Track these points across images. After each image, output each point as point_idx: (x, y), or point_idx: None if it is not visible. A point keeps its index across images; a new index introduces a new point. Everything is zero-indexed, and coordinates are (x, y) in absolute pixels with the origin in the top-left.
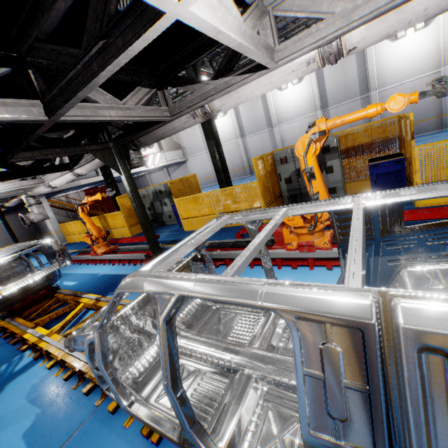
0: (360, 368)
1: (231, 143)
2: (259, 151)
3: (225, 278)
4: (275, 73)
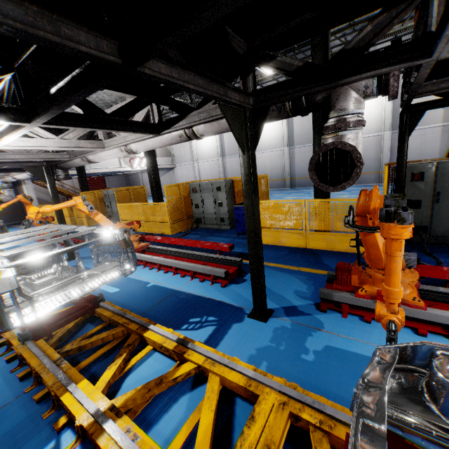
0: None
1: (213, 160)
2: (235, 172)
3: None
4: (110, 151)
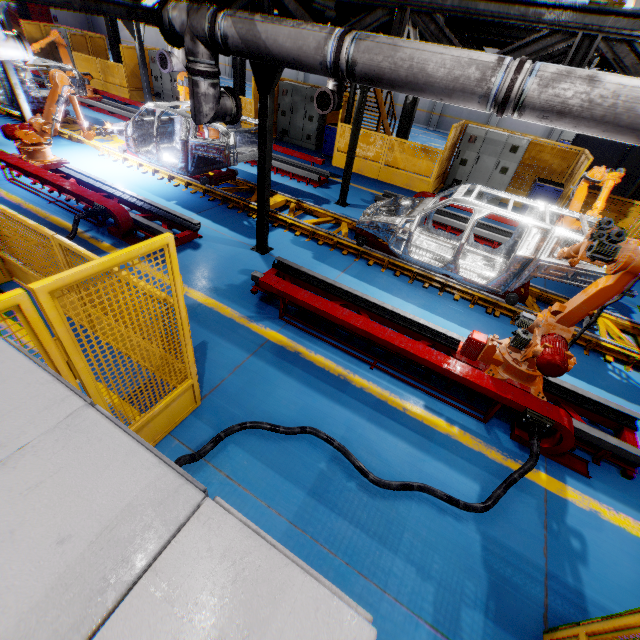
0: (1, 66)
1: None
2: None
3: None
4: None
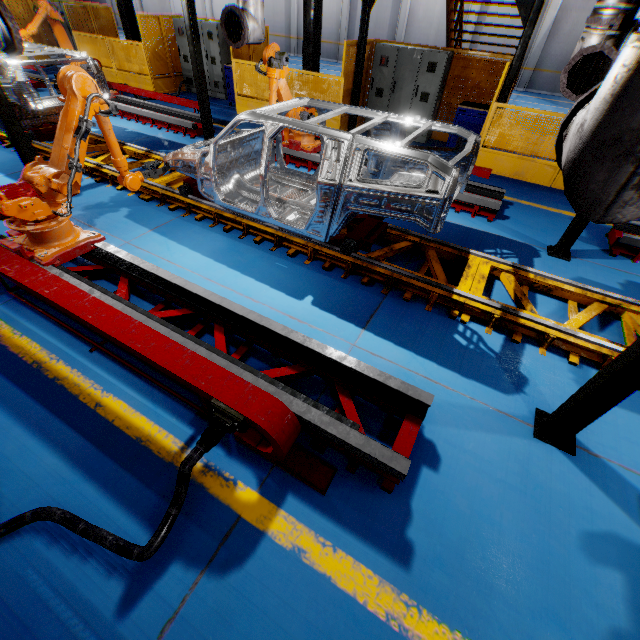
0: None
1: None
2: (269, 11)
3: None
4: None
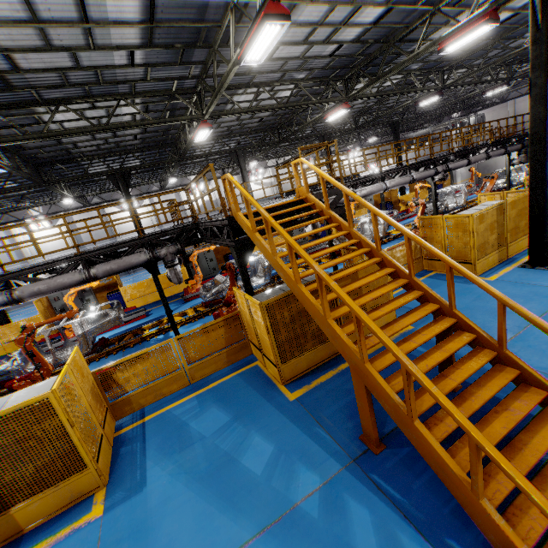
0: (80, 325)
1: None
2: None
3: (60, 325)
4: None
